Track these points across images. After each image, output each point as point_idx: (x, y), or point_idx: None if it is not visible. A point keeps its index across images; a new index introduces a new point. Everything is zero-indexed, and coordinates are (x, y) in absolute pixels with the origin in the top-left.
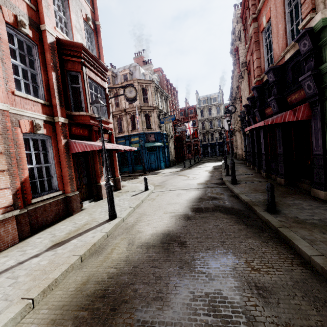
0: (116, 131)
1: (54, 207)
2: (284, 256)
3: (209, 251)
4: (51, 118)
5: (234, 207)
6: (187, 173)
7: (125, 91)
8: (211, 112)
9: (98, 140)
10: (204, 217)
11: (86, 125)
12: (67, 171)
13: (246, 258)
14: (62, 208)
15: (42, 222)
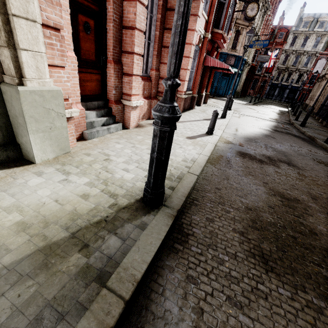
0: None
1: (188, 100)
2: (326, 154)
3: (288, 143)
4: (204, 34)
5: (301, 136)
6: (255, 109)
7: (248, 7)
8: (306, 43)
9: (213, 57)
10: (281, 134)
11: (213, 42)
12: (199, 78)
13: (307, 149)
14: (189, 103)
15: (184, 106)
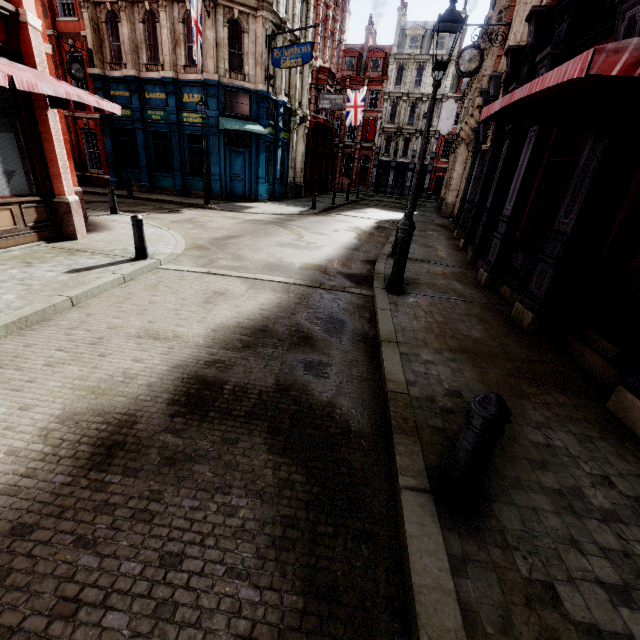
0: (142, 58)
1: None
2: None
3: None
4: None
5: (337, 410)
6: (306, 227)
7: None
8: (421, 78)
9: None
10: (174, 464)
11: None
12: None
13: None
14: None
15: None
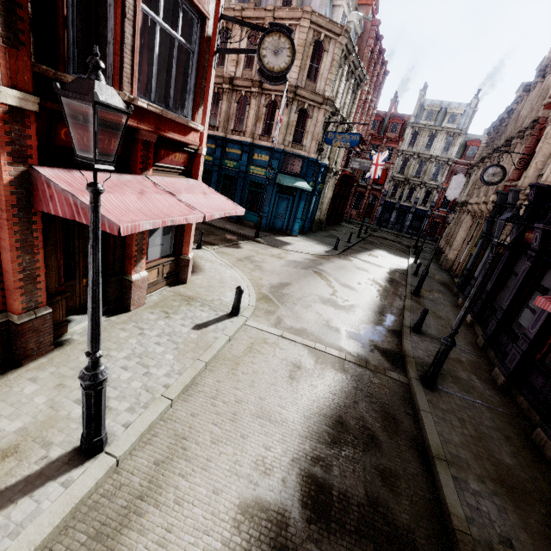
0: (230, 125)
1: None
2: None
3: None
4: None
5: (417, 538)
6: (335, 276)
7: (264, 45)
8: (432, 143)
9: (149, 169)
10: None
11: (114, 125)
12: (15, 259)
13: None
14: None
15: None
